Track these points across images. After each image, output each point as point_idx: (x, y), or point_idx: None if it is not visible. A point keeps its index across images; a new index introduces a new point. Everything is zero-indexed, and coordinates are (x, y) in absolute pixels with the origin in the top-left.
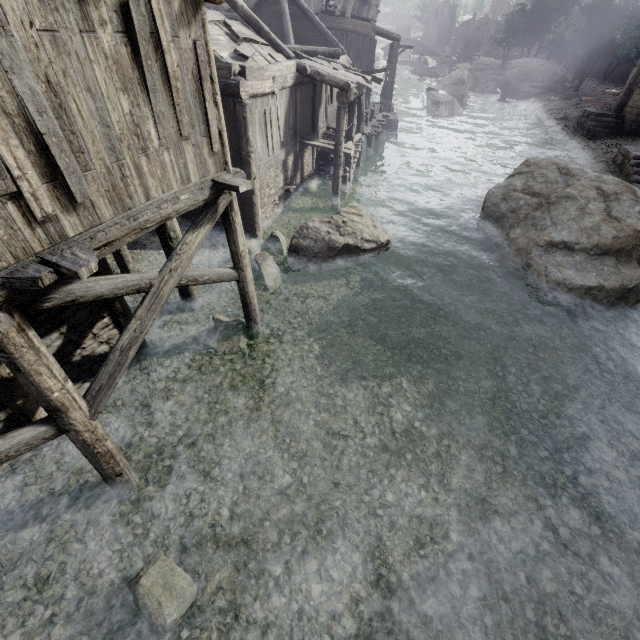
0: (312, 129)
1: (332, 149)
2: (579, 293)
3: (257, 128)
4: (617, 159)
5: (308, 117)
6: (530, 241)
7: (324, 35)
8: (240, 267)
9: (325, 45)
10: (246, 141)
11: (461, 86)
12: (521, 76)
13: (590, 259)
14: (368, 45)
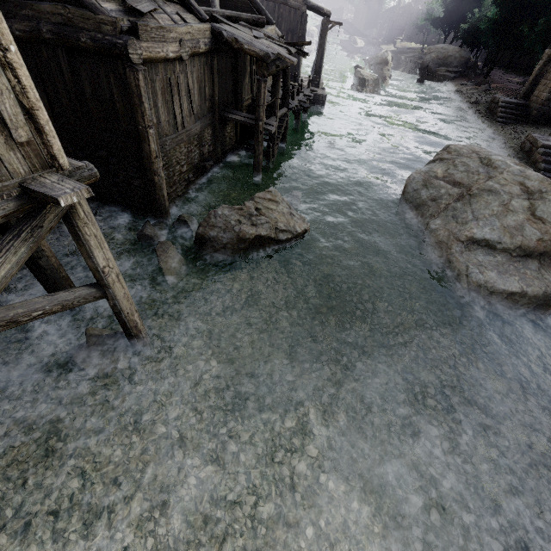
0: (235, 101)
1: (253, 124)
2: (500, 297)
3: (159, 98)
4: (525, 146)
5: (229, 88)
6: (451, 235)
7: (252, 2)
8: (105, 284)
9: (253, 13)
10: (142, 114)
11: (385, 66)
12: (438, 61)
13: (512, 261)
14: (299, 19)
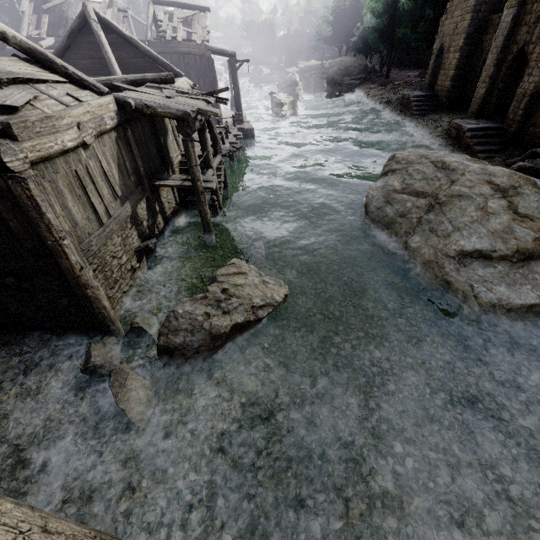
0: (163, 163)
1: (190, 186)
2: (520, 312)
3: (68, 197)
4: (451, 132)
5: (153, 153)
6: (437, 252)
7: (155, 60)
8: None
9: (159, 70)
10: (46, 227)
11: (296, 87)
12: (341, 72)
13: (515, 267)
14: (206, 64)
